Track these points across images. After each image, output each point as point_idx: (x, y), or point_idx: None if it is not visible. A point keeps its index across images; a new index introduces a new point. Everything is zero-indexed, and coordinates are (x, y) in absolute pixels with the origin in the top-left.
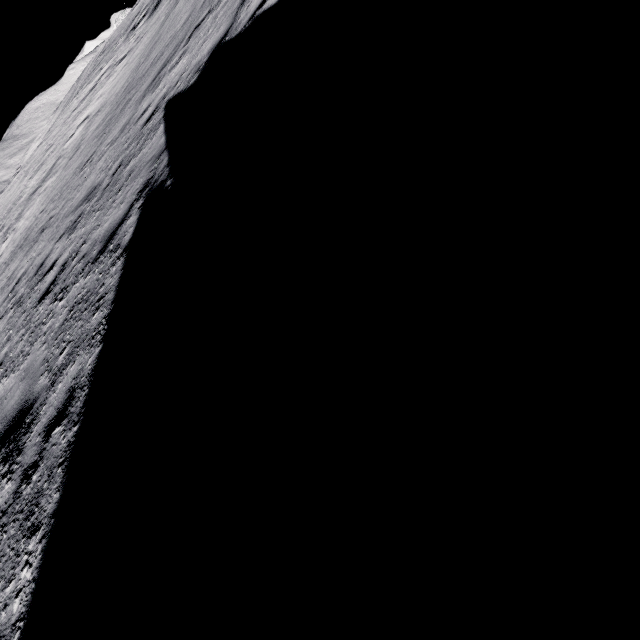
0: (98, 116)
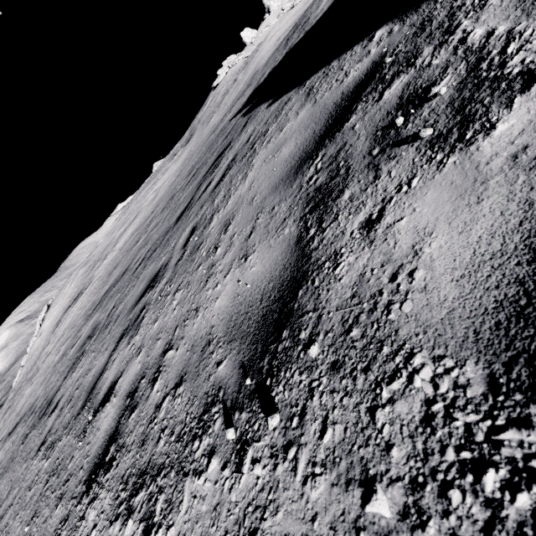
0: (165, 182)
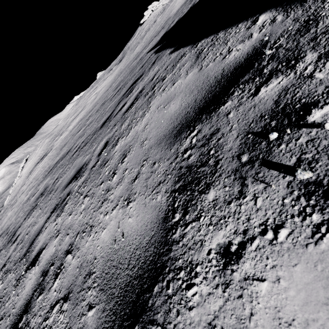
0: (102, 89)
